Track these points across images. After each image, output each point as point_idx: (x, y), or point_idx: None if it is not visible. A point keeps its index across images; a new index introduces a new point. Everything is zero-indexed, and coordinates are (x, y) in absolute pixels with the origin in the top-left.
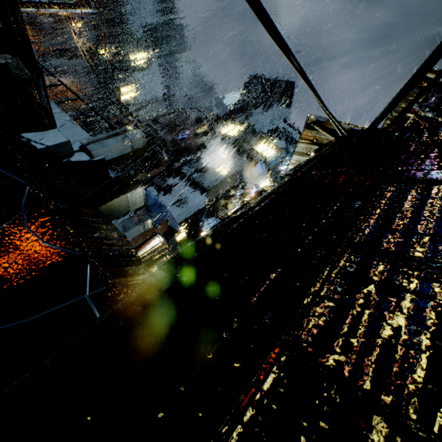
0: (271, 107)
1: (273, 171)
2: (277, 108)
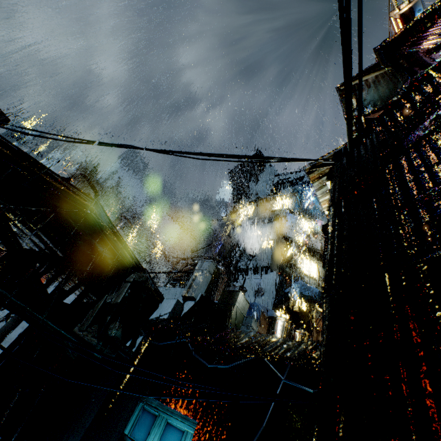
0: (258, 176)
1: (302, 212)
2: (263, 172)
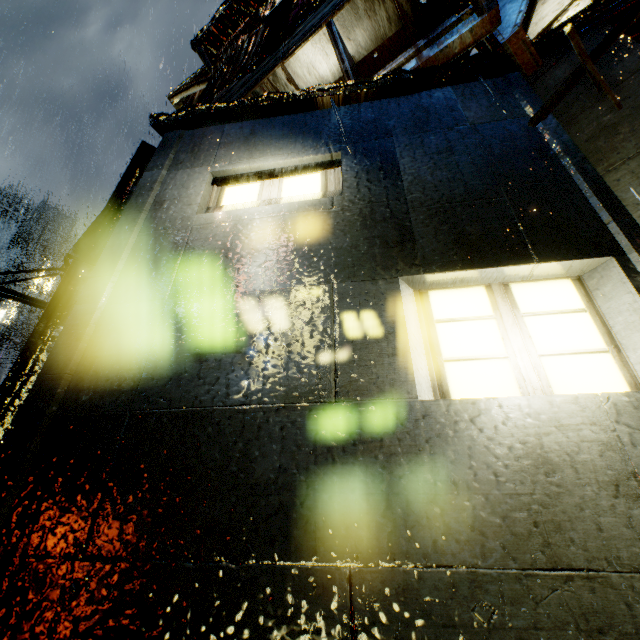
0: None
1: None
2: None
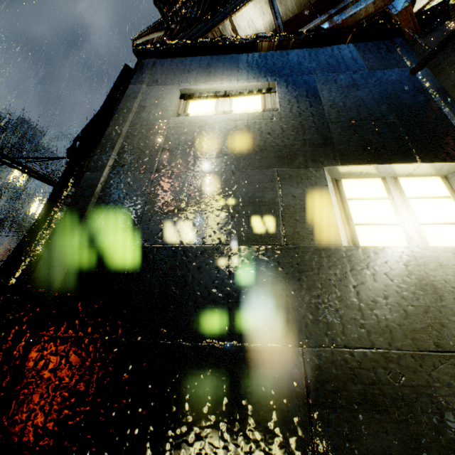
0: None
1: None
2: None
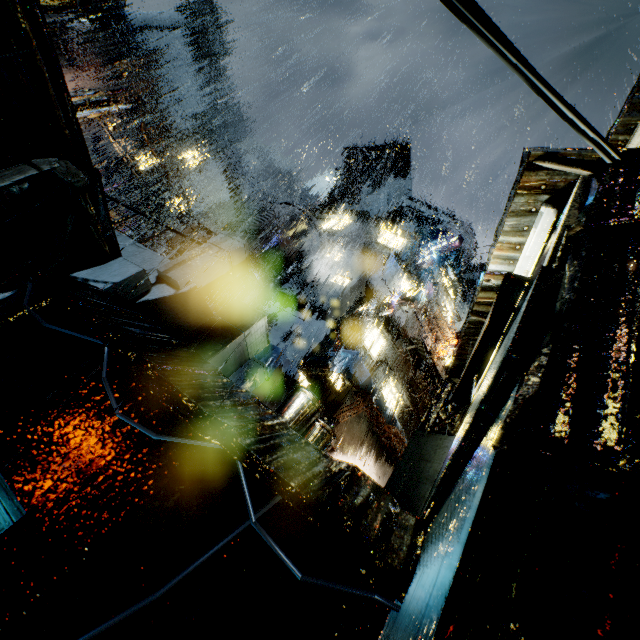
0: (384, 182)
1: (410, 267)
2: (392, 181)
